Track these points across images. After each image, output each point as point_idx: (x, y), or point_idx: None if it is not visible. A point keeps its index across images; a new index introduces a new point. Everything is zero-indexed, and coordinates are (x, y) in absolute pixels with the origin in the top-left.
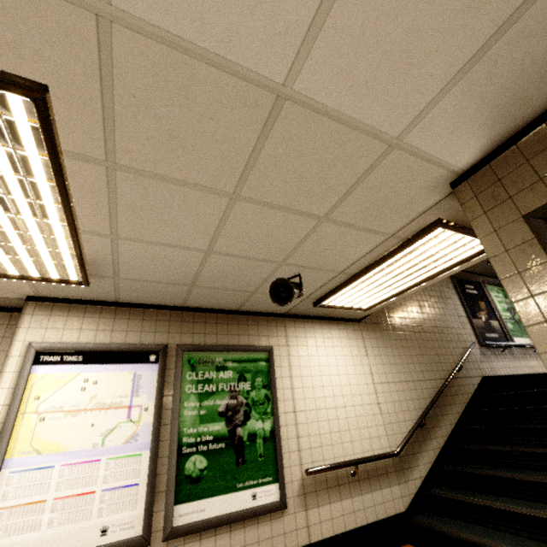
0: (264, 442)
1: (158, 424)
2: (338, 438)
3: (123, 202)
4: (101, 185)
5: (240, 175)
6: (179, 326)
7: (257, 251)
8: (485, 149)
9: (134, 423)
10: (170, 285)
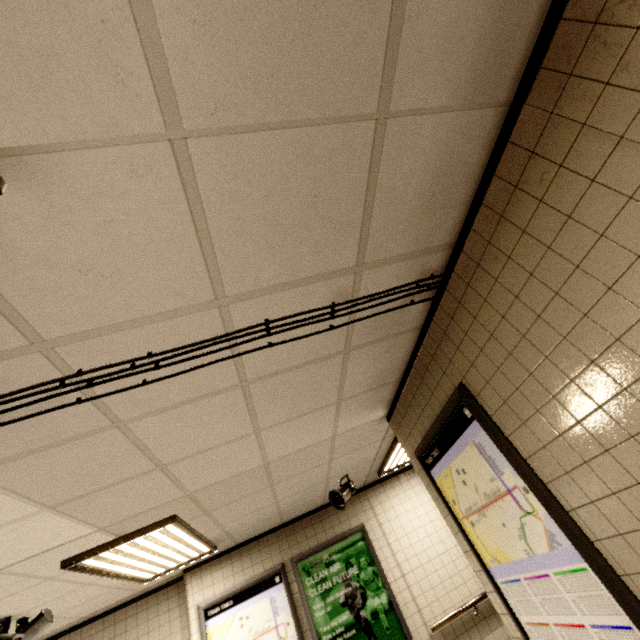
0: (386, 615)
1: (300, 633)
2: (450, 585)
3: (218, 516)
4: (205, 519)
5: (268, 481)
6: (286, 542)
7: (306, 486)
8: (385, 409)
9: (284, 639)
10: (265, 521)
